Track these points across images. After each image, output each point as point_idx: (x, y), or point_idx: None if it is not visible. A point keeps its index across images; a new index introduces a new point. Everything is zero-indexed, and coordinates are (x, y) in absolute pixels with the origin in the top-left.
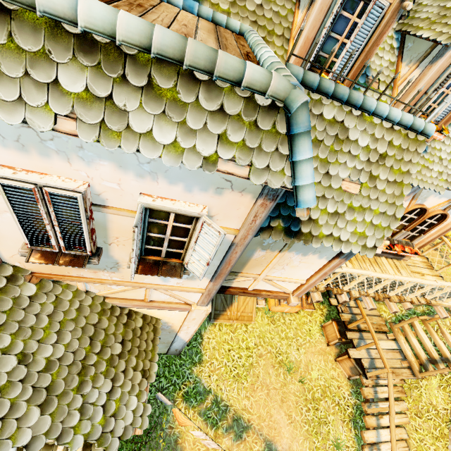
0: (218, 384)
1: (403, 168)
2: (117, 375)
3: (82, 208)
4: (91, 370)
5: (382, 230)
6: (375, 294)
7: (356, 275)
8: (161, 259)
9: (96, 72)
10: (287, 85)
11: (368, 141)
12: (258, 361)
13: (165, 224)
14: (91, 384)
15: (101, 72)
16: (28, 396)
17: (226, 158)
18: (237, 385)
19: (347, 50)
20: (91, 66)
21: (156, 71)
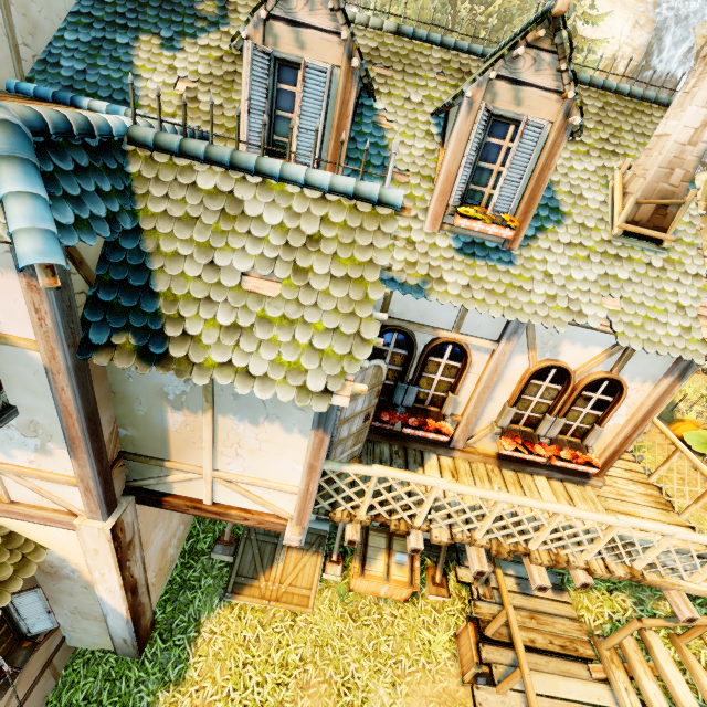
0: None
1: (359, 256)
2: None
3: None
4: None
5: (337, 360)
6: (492, 543)
7: (416, 488)
8: None
9: None
10: None
11: (282, 218)
12: (296, 699)
13: None
14: None
15: None
16: None
17: None
18: None
19: (298, 126)
20: None
21: None
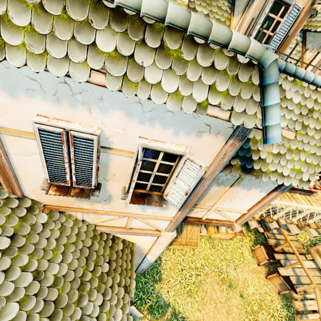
0: (175, 298)
1: None
2: (106, 290)
3: (95, 148)
4: (87, 285)
5: (313, 167)
6: (298, 222)
7: (284, 206)
8: (145, 192)
9: (124, 37)
10: (261, 47)
11: (299, 100)
12: (205, 279)
13: (154, 162)
14: (87, 298)
15: (127, 37)
16: (40, 308)
17: (214, 104)
18: (190, 299)
19: (273, 39)
20: (121, 32)
21: (167, 36)
